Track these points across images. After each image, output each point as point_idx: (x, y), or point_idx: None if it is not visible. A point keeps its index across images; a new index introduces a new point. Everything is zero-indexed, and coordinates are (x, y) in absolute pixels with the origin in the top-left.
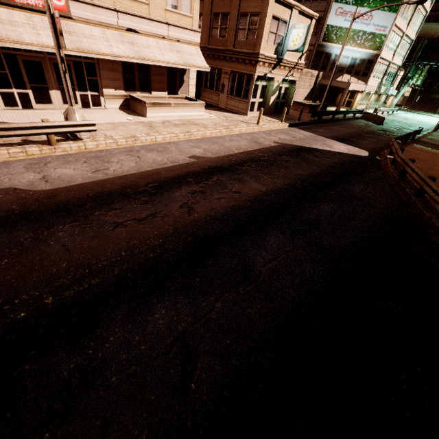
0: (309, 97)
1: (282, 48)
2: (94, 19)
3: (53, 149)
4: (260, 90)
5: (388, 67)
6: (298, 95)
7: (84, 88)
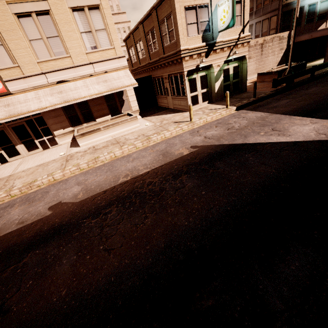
0: (283, 61)
1: (212, 32)
2: (28, 87)
3: None
4: (200, 82)
5: None
6: (268, 63)
7: (40, 136)
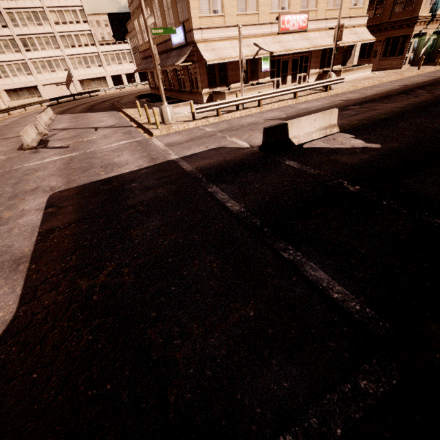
0: None
1: (436, 6)
2: (315, 28)
3: (328, 93)
4: (412, 46)
5: None
6: None
7: (301, 72)
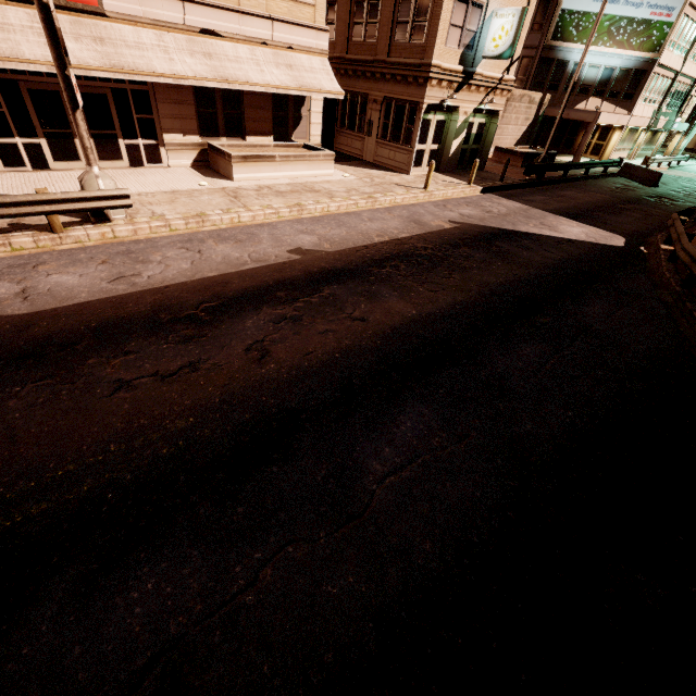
0: (524, 140)
1: (474, 53)
2: (143, 15)
3: (58, 239)
4: (434, 130)
5: (673, 82)
6: (506, 135)
7: (133, 134)
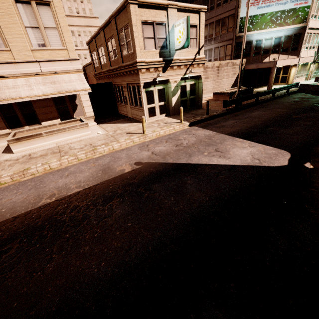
0: (236, 84)
1: (169, 49)
2: None
3: None
4: (158, 95)
5: None
6: (223, 84)
7: None
